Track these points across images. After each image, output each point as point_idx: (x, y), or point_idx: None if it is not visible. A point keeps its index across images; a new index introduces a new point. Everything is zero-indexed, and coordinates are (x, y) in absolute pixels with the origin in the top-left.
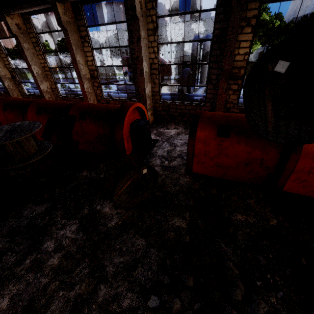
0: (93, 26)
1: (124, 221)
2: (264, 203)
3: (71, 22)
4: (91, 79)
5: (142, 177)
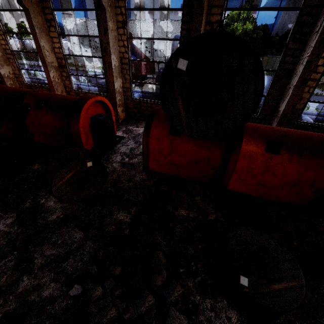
0: (59, 10)
1: (67, 215)
2: (209, 200)
3: (35, 2)
4: (59, 68)
5: (87, 170)
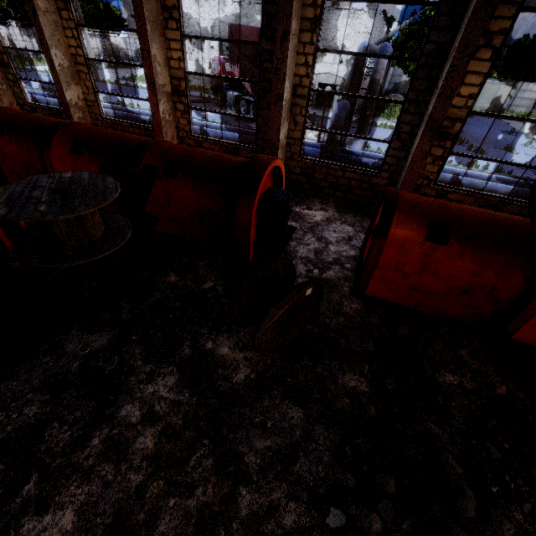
0: None
1: (260, 374)
2: (483, 356)
3: None
4: (172, 96)
5: (302, 301)
